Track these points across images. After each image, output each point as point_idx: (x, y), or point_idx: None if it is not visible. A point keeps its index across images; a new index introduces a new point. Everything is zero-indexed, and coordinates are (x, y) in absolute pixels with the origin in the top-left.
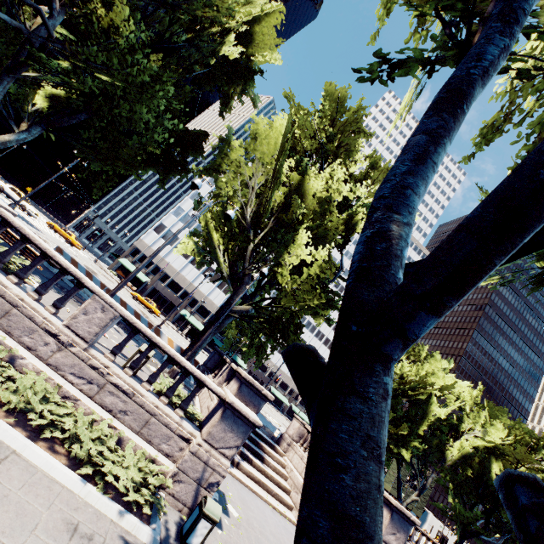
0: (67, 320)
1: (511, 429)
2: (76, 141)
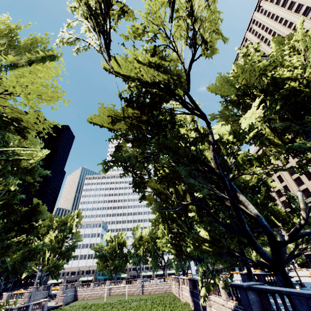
0: (2, 299)
1: None
2: (1, 273)
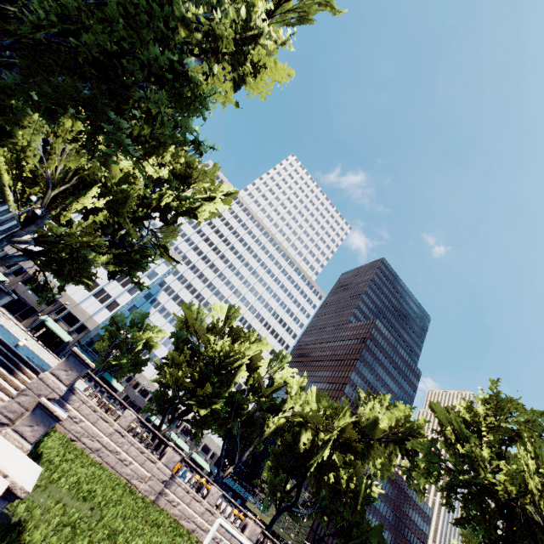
0: None
1: (327, 409)
2: None
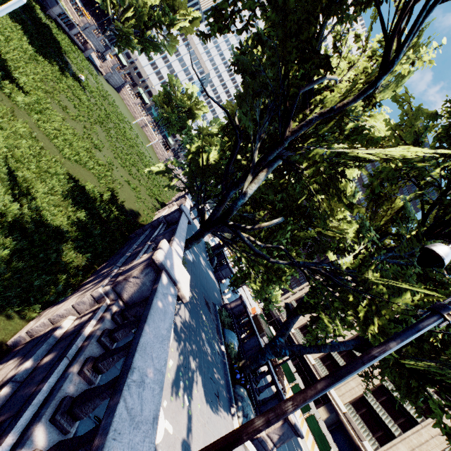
0: None
1: None
2: None
